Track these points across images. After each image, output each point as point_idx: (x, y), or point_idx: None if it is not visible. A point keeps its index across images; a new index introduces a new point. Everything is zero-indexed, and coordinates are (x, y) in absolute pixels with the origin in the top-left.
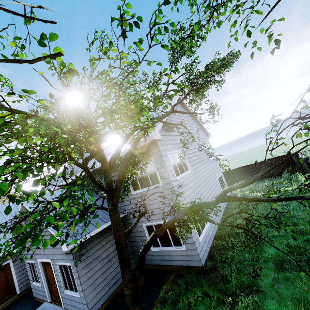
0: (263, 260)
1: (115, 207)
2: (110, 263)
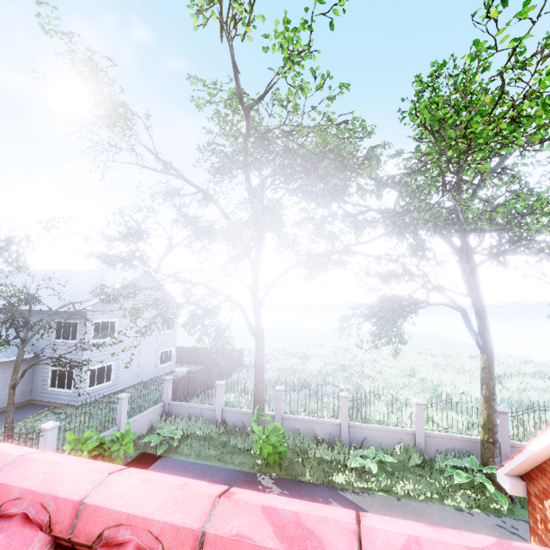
0: None
1: (23, 348)
2: (4, 388)
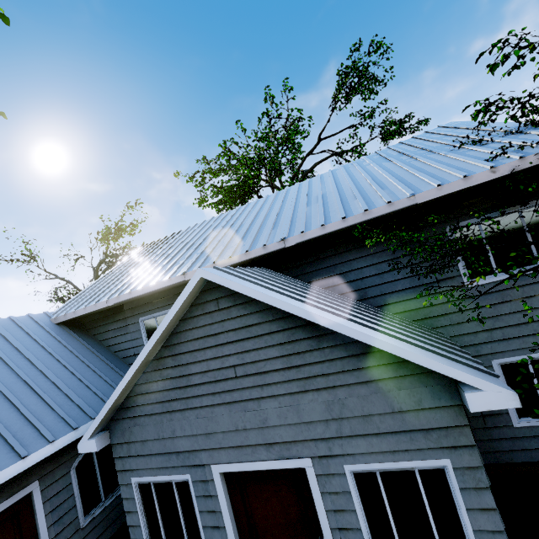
0: None
1: None
2: None
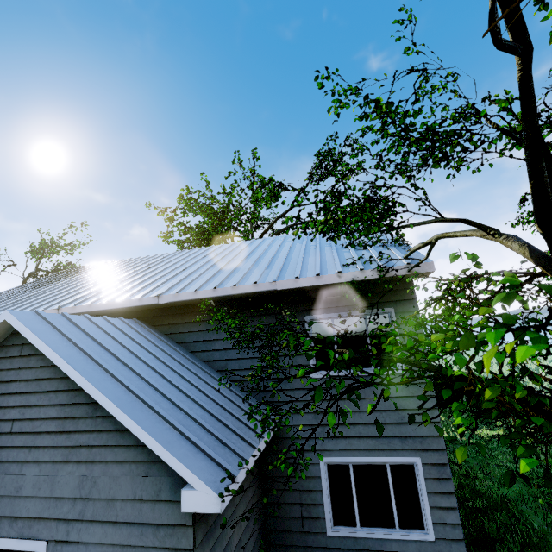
0: None
1: None
2: None
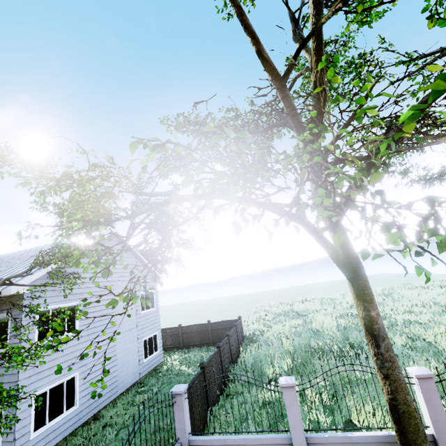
0: None
1: None
2: None
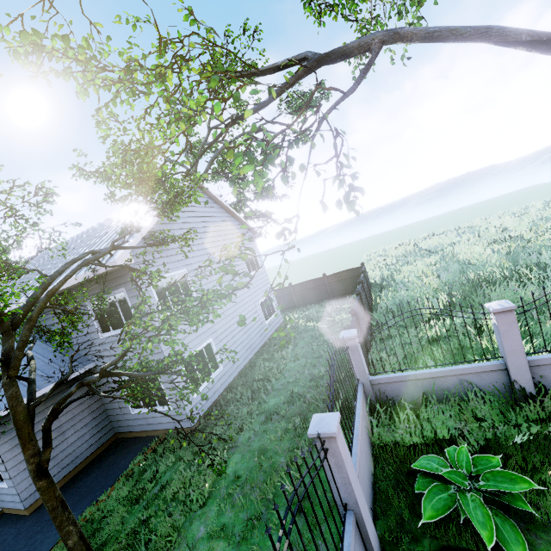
0: (259, 412)
1: (12, 379)
2: (62, 438)
